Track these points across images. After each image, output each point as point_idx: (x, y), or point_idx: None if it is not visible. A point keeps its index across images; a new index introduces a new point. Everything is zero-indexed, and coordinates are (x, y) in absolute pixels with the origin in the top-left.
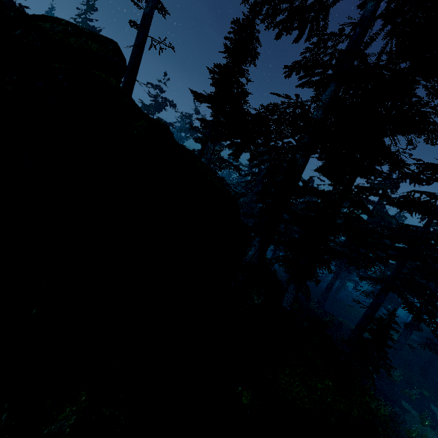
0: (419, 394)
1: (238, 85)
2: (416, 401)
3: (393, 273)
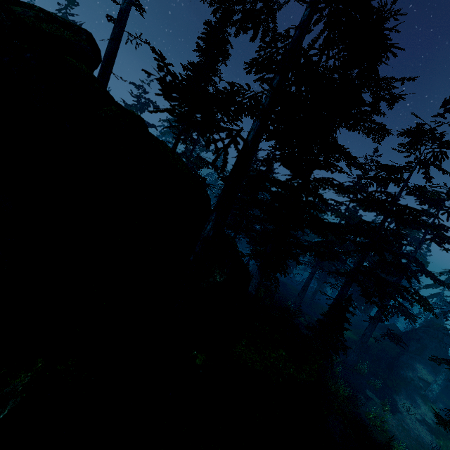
0: (383, 385)
1: (211, 83)
2: (380, 390)
3: (355, 266)
